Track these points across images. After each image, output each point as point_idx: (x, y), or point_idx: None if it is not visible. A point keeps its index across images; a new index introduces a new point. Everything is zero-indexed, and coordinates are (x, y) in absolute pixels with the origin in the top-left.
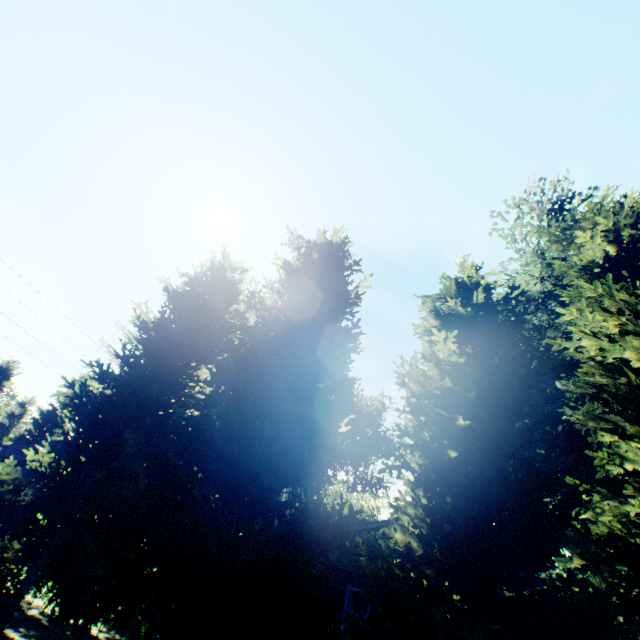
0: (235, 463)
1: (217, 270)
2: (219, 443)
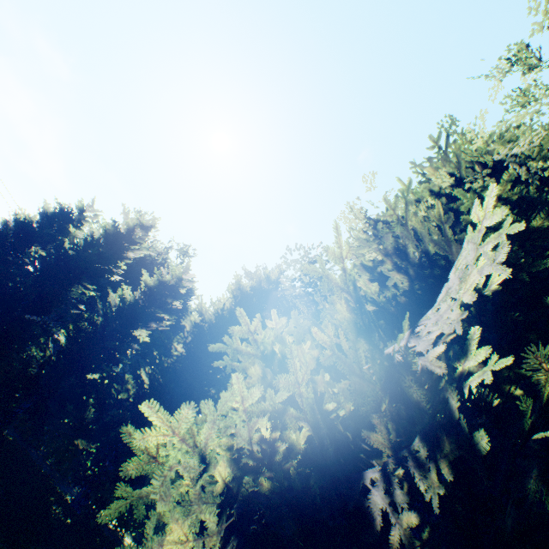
0: (8, 293)
1: (72, 210)
2: (3, 282)
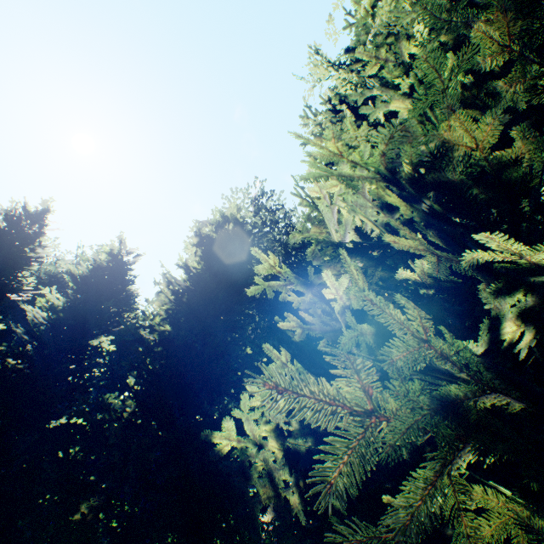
0: None
1: None
2: None
